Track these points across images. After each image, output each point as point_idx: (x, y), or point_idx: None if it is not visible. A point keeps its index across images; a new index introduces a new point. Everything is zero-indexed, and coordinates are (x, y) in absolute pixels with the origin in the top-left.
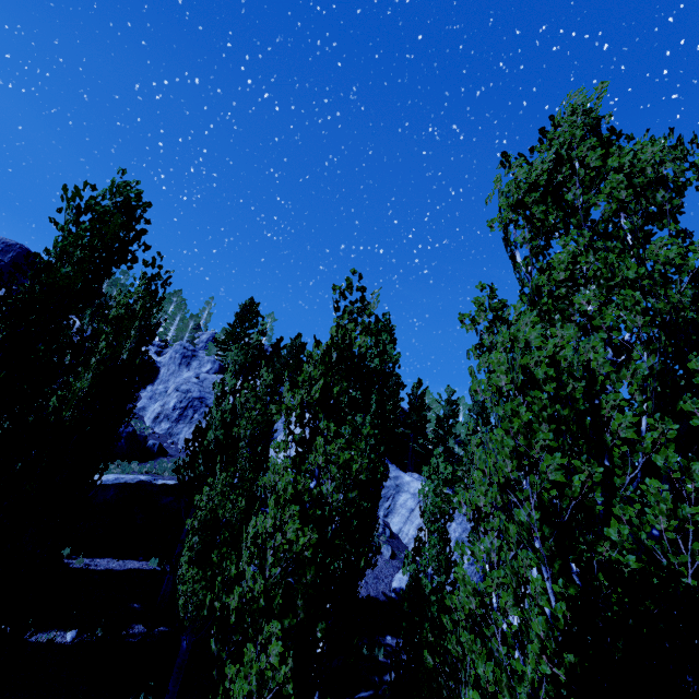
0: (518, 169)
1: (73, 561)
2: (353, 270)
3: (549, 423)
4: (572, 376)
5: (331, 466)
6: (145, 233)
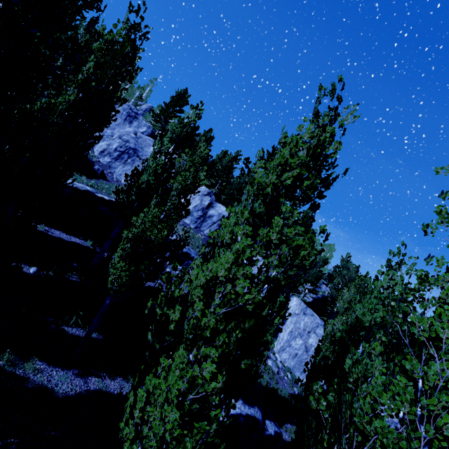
0: None
1: (37, 226)
2: (340, 76)
3: None
4: None
5: (283, 246)
6: None
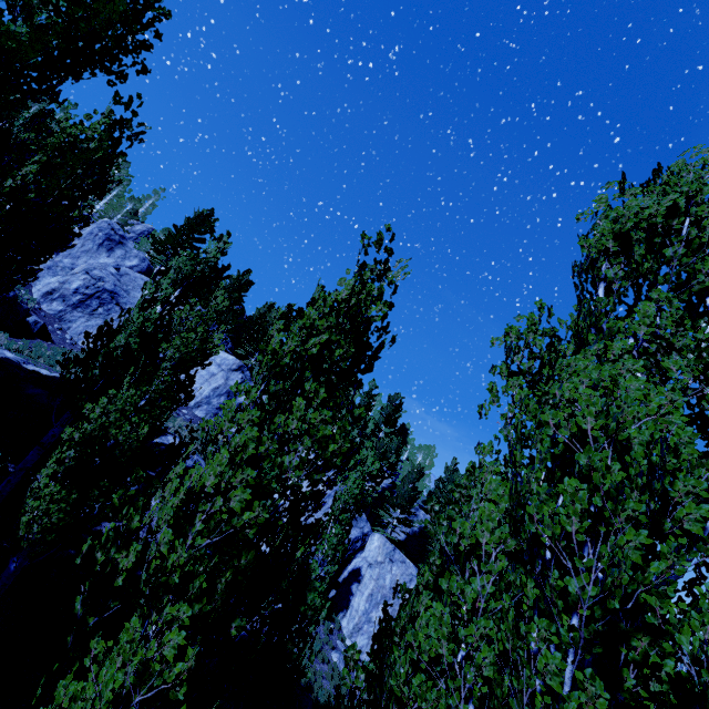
0: (631, 198)
1: None
2: (388, 225)
3: (643, 493)
4: (666, 446)
5: (305, 437)
6: (149, 49)
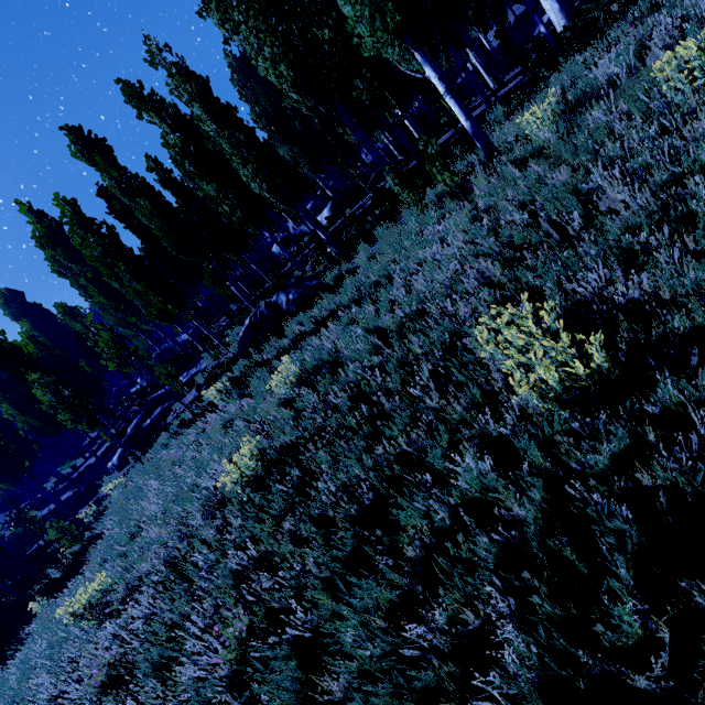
0: None
1: None
2: None
3: None
4: None
5: None
6: None
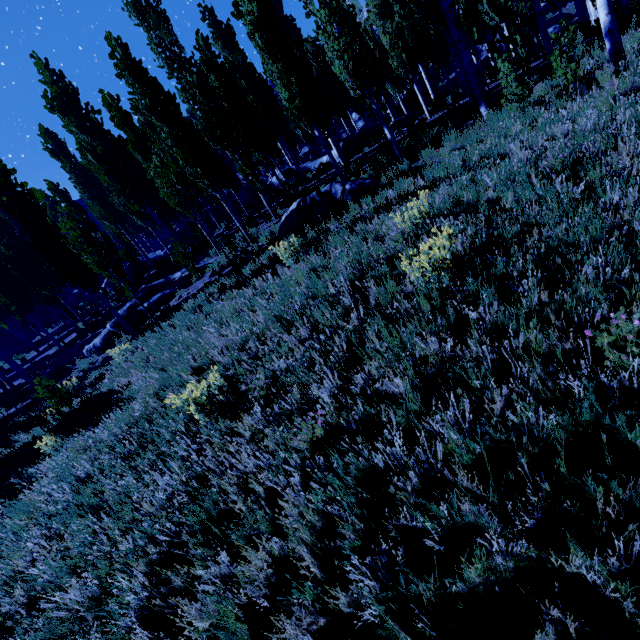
0: None
1: None
2: None
3: None
4: None
5: None
6: None
